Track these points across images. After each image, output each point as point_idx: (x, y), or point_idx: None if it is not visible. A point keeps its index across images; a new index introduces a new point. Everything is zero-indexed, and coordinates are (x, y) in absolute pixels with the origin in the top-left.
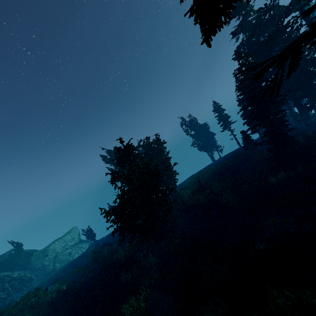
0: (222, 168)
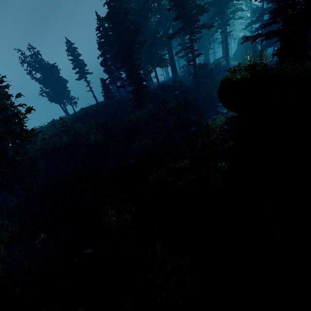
0: (83, 115)
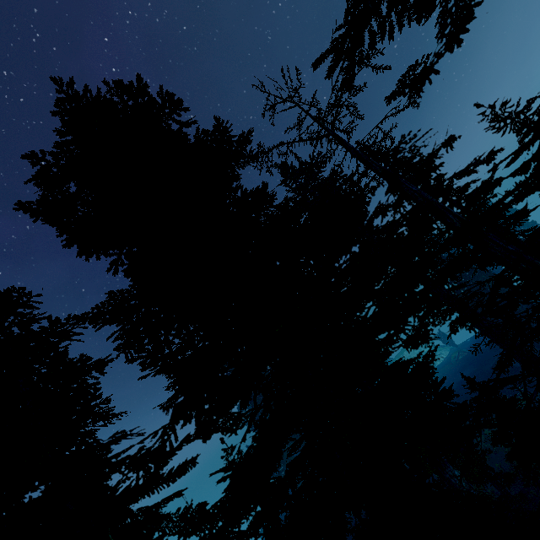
0: None
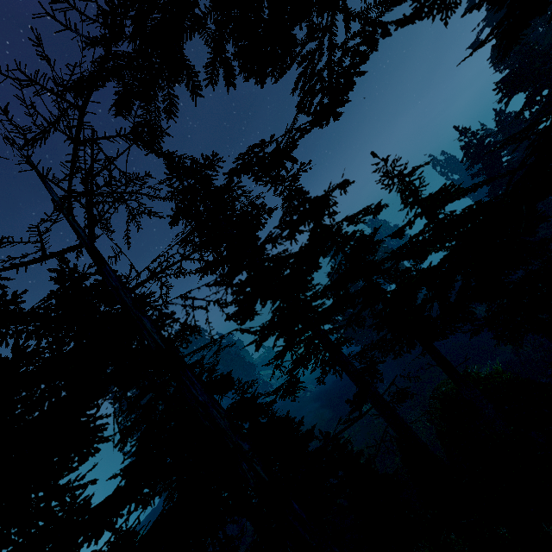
0: None
